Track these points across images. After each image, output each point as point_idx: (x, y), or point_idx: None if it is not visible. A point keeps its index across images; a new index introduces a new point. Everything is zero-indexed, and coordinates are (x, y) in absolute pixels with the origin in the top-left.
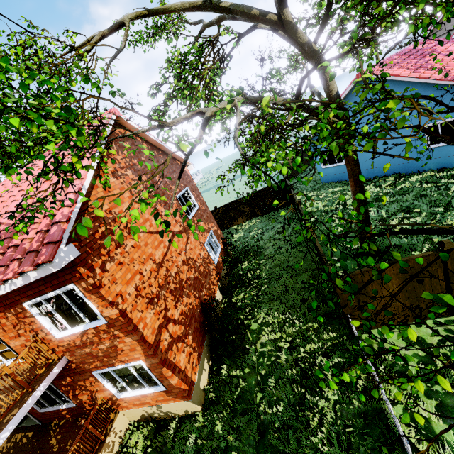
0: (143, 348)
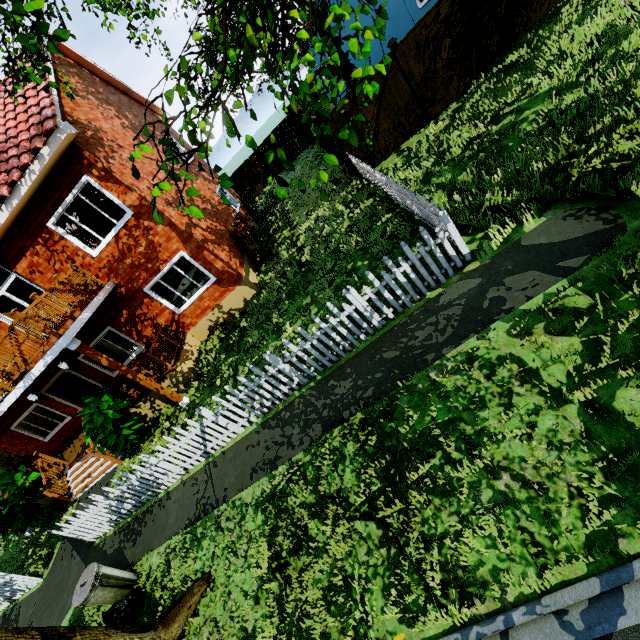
0: (177, 233)
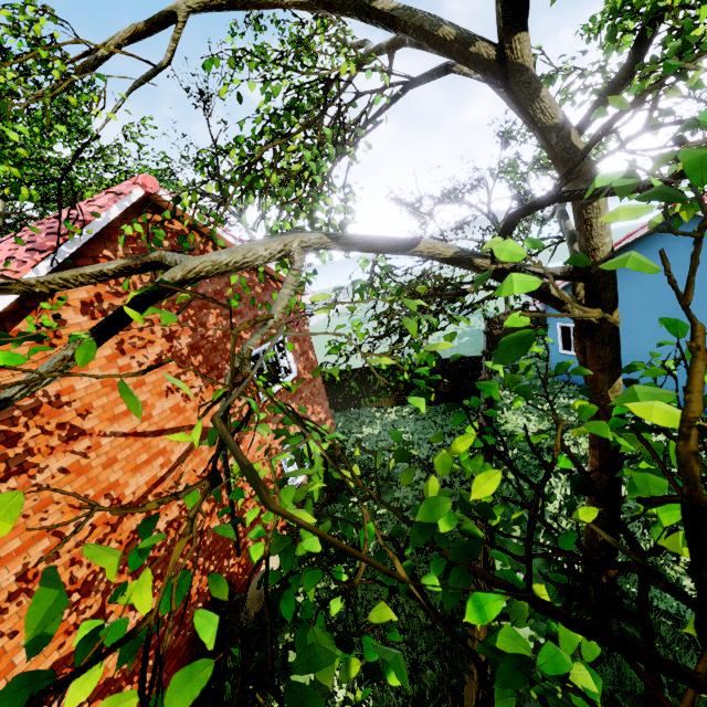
0: None
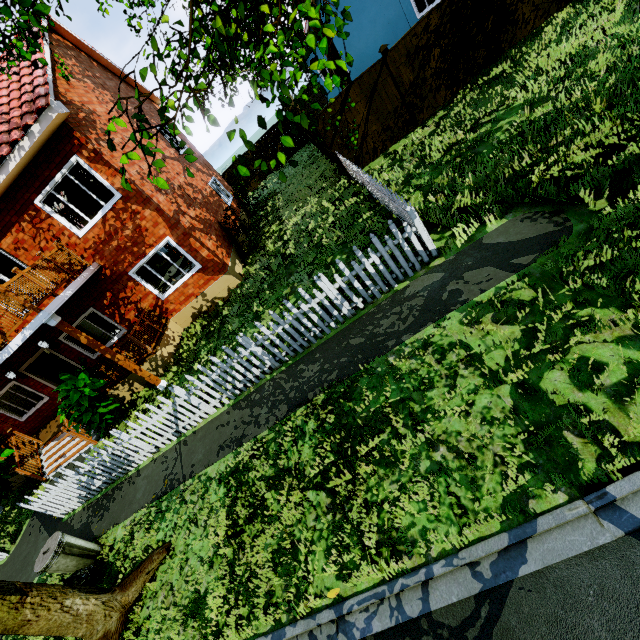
0: (165, 219)
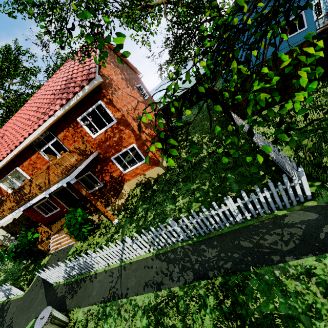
0: (134, 135)
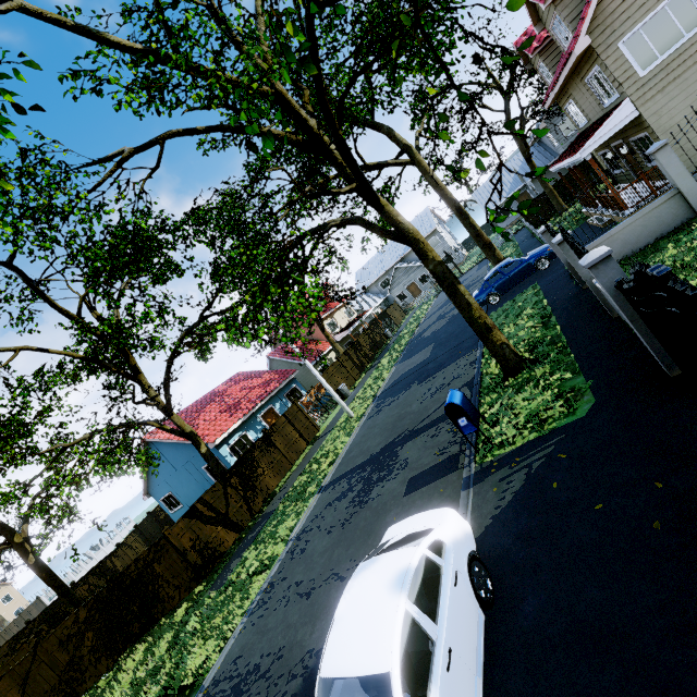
0: None
